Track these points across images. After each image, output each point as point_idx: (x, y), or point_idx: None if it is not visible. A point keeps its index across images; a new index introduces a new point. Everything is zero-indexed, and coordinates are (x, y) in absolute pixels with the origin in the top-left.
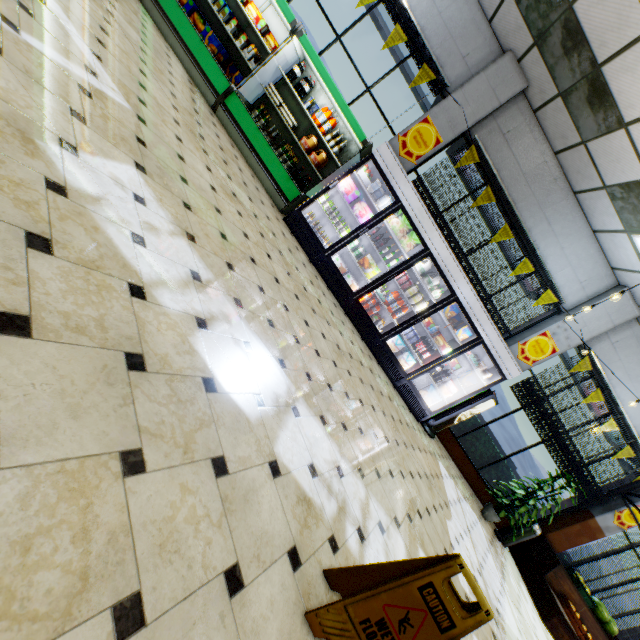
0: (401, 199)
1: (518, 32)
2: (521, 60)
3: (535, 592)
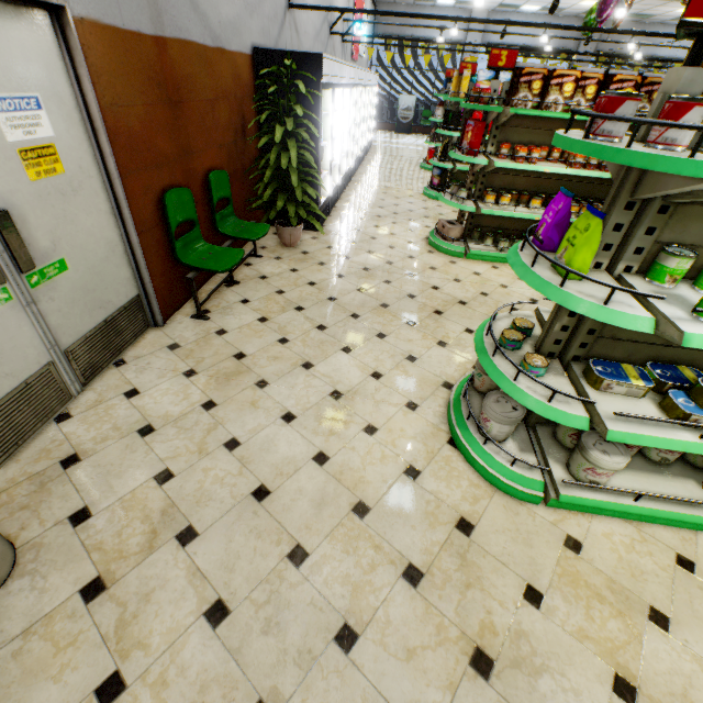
0: None
1: None
2: None
3: None
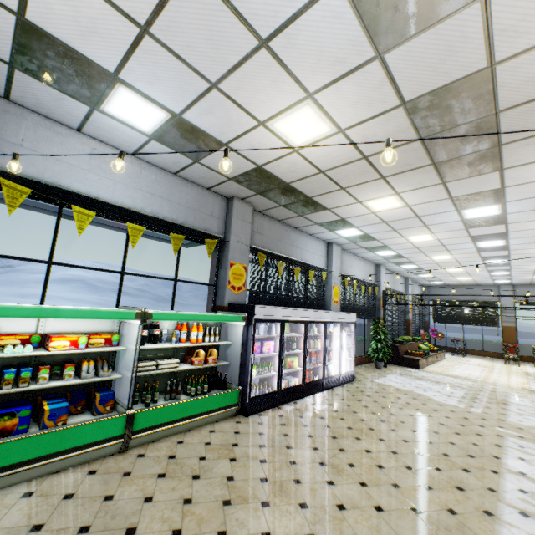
0: (282, 319)
1: (241, 191)
2: (245, 199)
3: (406, 364)
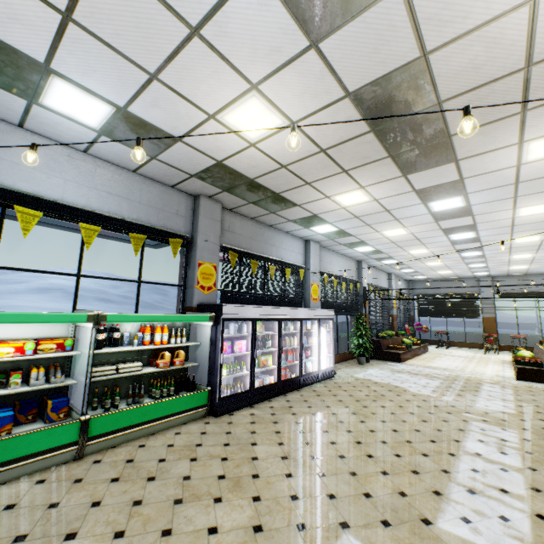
0: (253, 317)
1: (206, 188)
2: (212, 196)
3: (389, 358)
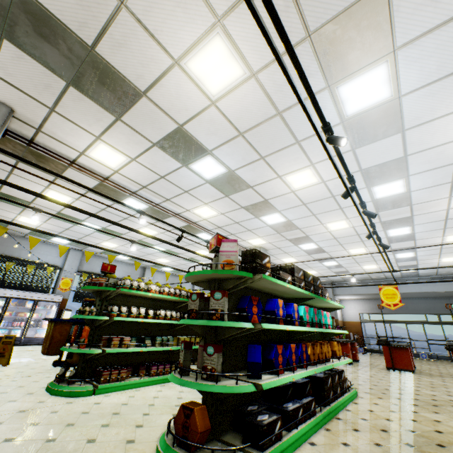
0: None
1: None
2: None
3: None
